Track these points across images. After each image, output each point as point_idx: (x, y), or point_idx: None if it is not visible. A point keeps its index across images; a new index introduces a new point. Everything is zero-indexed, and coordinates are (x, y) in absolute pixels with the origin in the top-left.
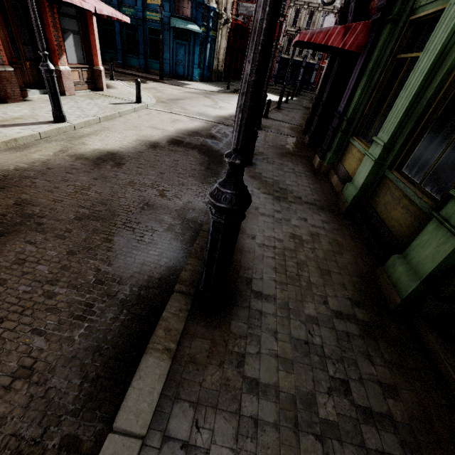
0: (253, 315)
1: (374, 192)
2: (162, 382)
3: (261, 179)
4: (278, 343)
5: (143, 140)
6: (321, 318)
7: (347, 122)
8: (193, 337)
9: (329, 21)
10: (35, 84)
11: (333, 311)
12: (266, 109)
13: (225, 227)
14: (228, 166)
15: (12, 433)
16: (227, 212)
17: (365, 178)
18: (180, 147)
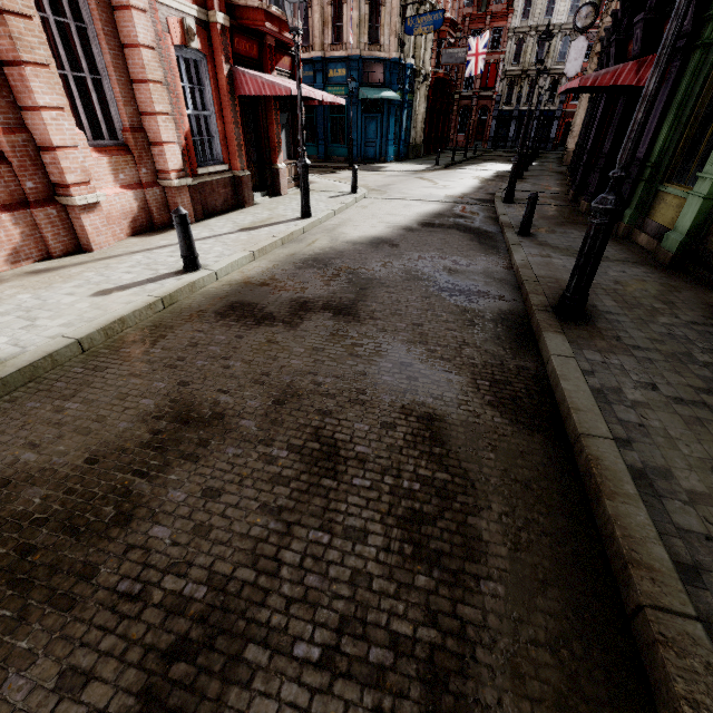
0: (612, 321)
1: (706, 233)
2: (567, 342)
3: (551, 246)
4: (644, 333)
5: (394, 226)
6: (677, 324)
7: (652, 168)
8: (570, 329)
9: (578, 47)
10: (256, 188)
11: (687, 321)
12: None
13: (606, 228)
14: (613, 180)
15: (483, 361)
16: (612, 213)
17: (692, 219)
18: (435, 228)
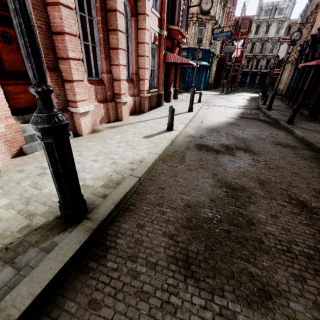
0: None
1: None
2: None
3: (306, 129)
4: None
5: (228, 117)
6: None
7: None
8: None
9: (283, 47)
10: None
11: None
12: (265, 100)
13: None
14: None
15: None
16: None
17: None
18: (247, 119)
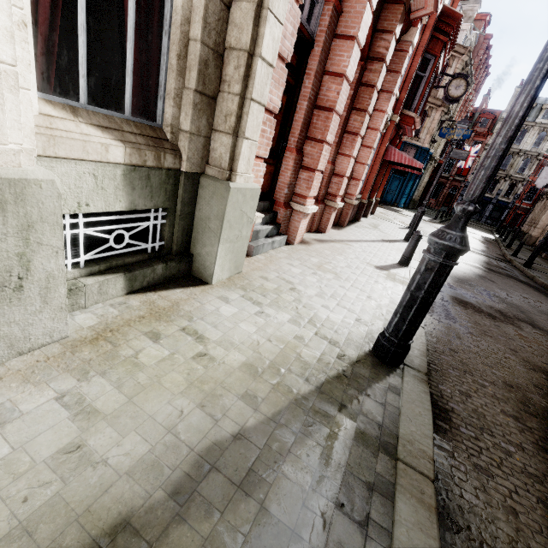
0: None
1: None
2: None
3: None
4: None
5: (468, 264)
6: None
7: None
8: None
9: None
10: None
11: None
12: (517, 249)
13: None
14: None
15: None
16: None
17: None
18: (499, 274)
